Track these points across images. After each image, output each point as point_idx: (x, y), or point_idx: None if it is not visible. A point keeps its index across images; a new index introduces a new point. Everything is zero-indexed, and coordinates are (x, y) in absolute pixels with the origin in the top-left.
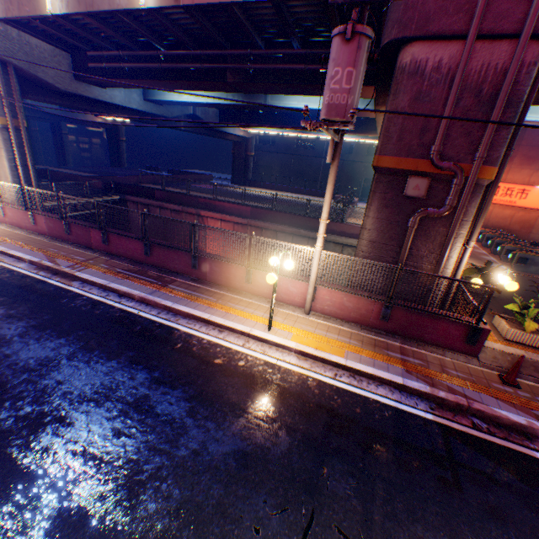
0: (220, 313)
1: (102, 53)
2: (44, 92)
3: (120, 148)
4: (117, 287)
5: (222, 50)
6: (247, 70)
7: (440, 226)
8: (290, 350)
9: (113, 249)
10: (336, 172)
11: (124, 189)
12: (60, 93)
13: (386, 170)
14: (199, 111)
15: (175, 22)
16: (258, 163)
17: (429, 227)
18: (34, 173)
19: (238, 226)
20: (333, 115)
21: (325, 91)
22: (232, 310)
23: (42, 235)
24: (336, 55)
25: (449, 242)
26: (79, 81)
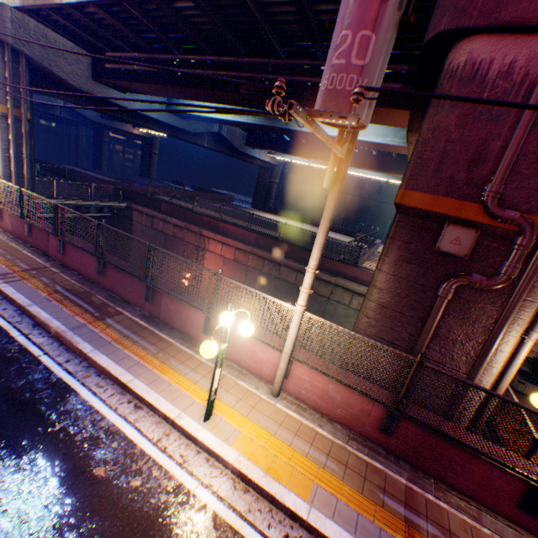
0: (149, 376)
1: (119, 54)
2: (59, 88)
3: (151, 160)
4: (36, 312)
5: (238, 58)
6: (263, 81)
7: (487, 301)
8: (225, 465)
9: (68, 260)
10: (336, 202)
11: (132, 197)
12: (76, 91)
13: (414, 210)
14: (225, 131)
15: (188, 20)
16: (283, 191)
17: (469, 301)
18: (28, 166)
19: (240, 252)
20: (332, 108)
21: (324, 70)
22: (170, 372)
23: (5, 232)
24: (346, 9)
25: (501, 329)
26: (98, 82)
